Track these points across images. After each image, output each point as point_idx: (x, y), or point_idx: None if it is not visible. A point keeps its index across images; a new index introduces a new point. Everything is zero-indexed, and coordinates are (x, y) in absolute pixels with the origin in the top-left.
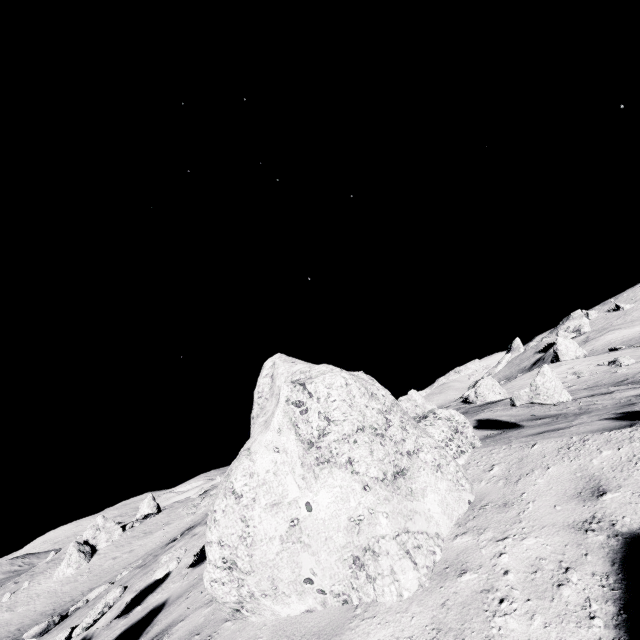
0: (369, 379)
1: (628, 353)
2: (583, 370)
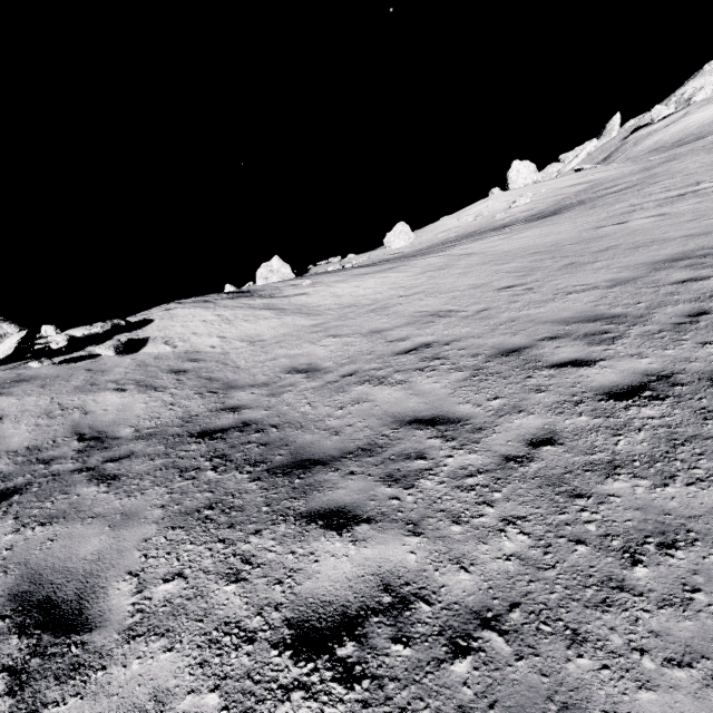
0: (8, 328)
1: (559, 183)
2: (486, 211)
